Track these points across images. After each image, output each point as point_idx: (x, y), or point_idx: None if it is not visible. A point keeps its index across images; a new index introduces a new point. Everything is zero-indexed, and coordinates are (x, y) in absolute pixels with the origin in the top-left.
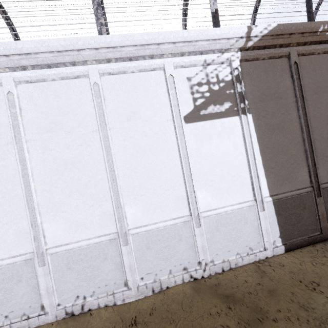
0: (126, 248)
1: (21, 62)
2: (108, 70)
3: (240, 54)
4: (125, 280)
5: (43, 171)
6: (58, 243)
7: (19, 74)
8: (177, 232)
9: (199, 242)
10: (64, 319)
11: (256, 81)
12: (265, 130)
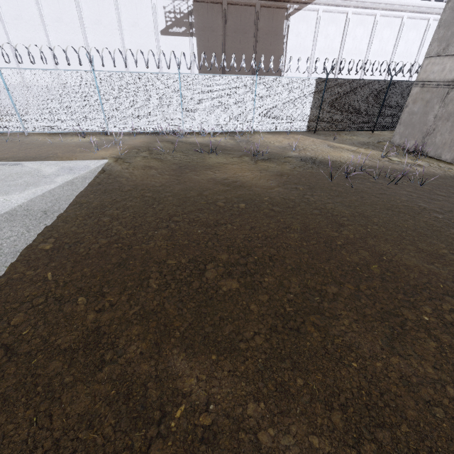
0: None
1: None
2: None
3: None
4: None
5: (95, 46)
6: None
7: None
8: None
9: None
10: None
11: (201, 17)
12: (202, 49)
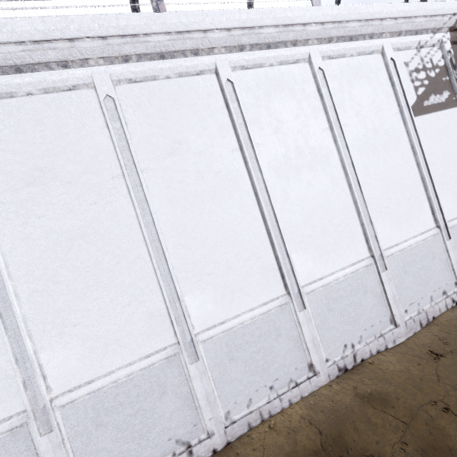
0: (385, 274)
1: (242, 39)
2: (329, 52)
3: (449, 35)
4: (390, 316)
5: (278, 185)
6: (310, 278)
7: (235, 56)
8: (429, 249)
9: (452, 258)
10: (339, 377)
11: None
12: None
